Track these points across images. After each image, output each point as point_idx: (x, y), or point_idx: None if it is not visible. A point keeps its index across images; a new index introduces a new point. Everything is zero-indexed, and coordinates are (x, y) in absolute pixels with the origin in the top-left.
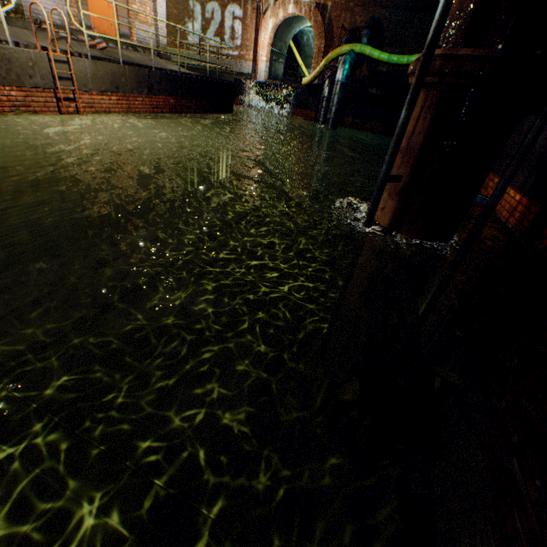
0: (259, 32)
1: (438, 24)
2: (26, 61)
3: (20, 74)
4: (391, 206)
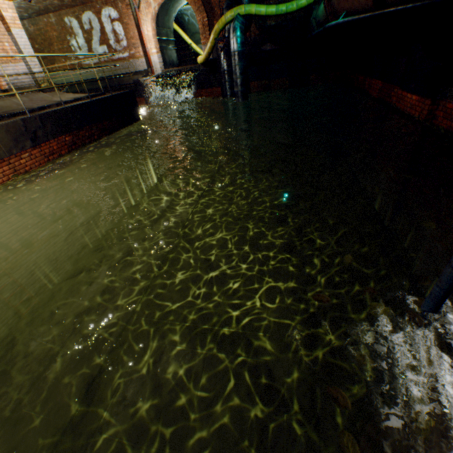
0: (140, 27)
1: None
2: None
3: None
4: None
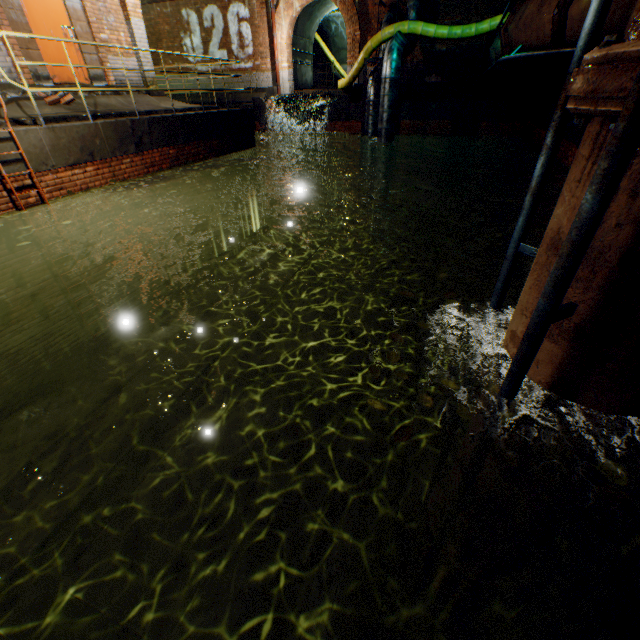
0: (273, 32)
1: None
2: None
3: None
4: (552, 353)
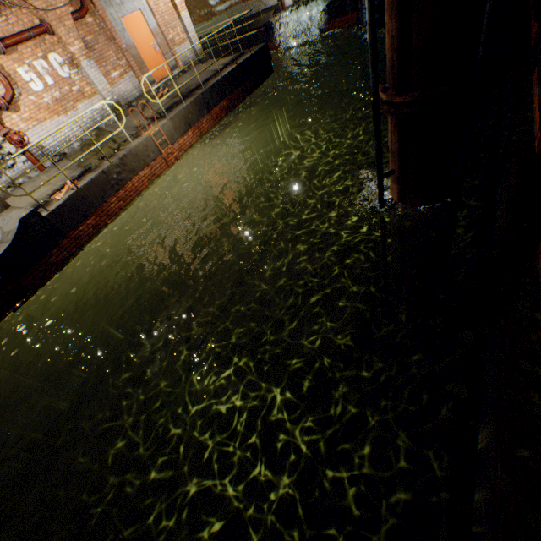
0: None
1: (374, 92)
2: (143, 149)
3: (144, 159)
4: (395, 189)
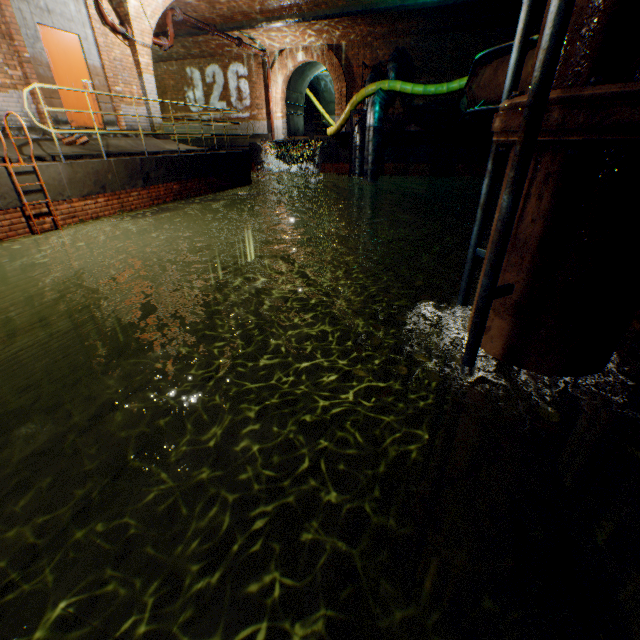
0: (269, 88)
1: (551, 53)
2: None
3: None
4: (501, 328)
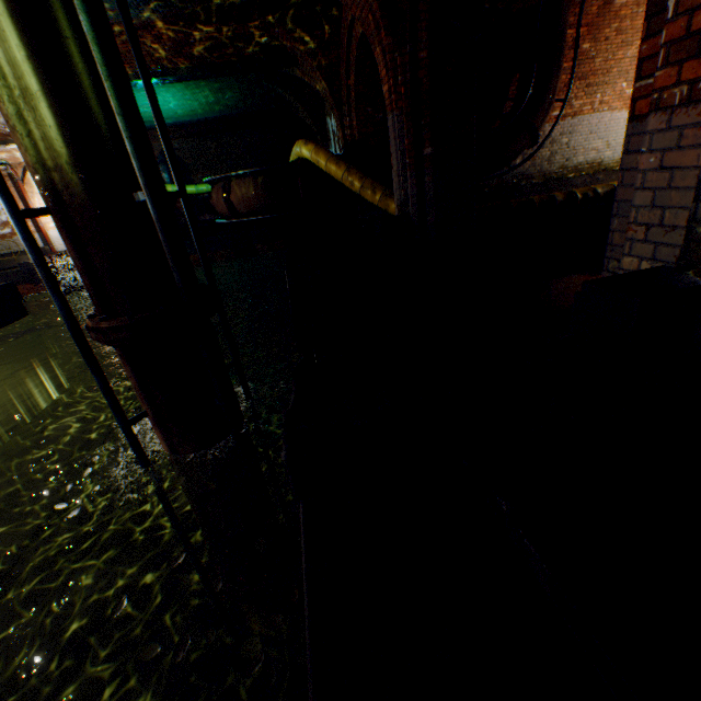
0: (28, 200)
1: (65, 316)
2: None
3: None
4: (159, 435)
